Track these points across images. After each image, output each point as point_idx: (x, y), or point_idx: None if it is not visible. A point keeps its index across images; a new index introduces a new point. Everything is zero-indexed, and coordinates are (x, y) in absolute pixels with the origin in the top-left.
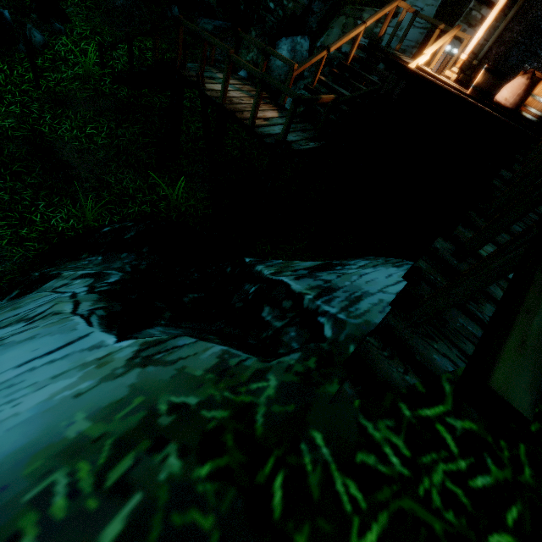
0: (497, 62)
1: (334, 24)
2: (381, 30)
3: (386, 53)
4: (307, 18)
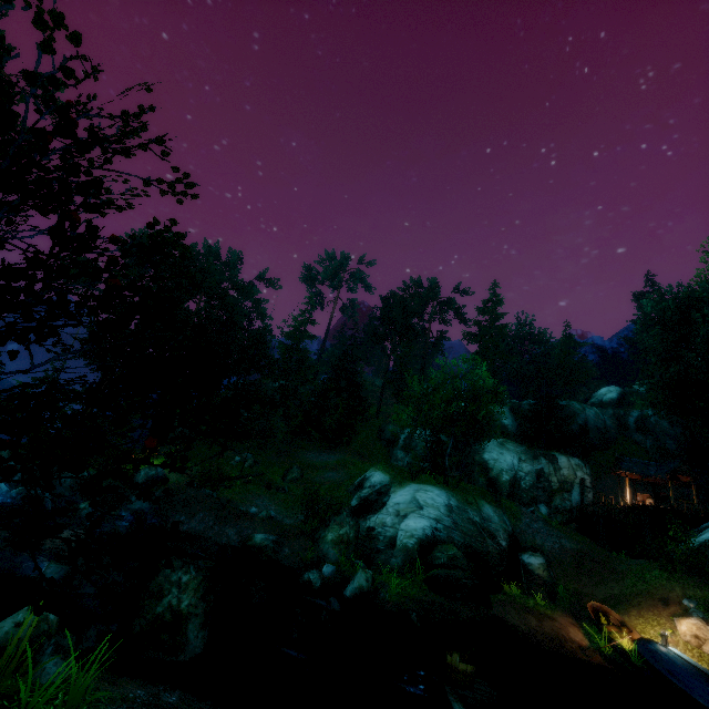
0: (600, 501)
1: (556, 498)
2: (601, 498)
3: (607, 503)
4: (536, 497)
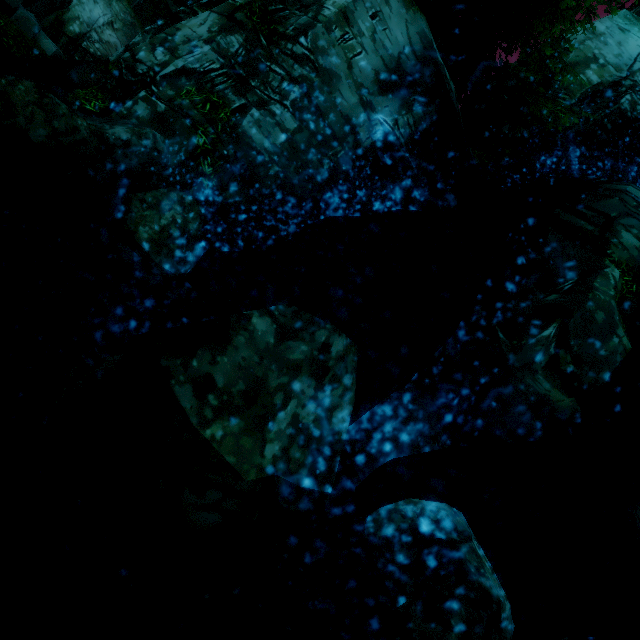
0: None
1: None
2: None
3: None
4: None
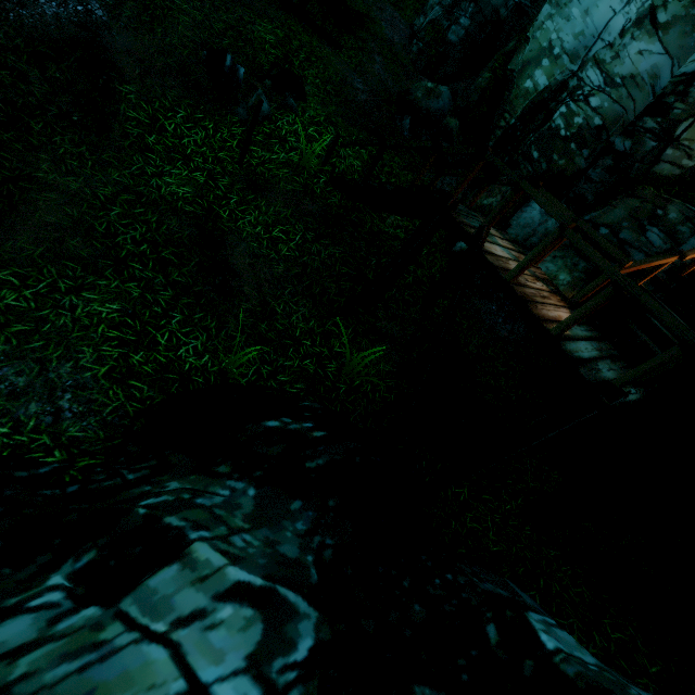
0: None
1: (619, 203)
2: None
3: None
4: (576, 182)
